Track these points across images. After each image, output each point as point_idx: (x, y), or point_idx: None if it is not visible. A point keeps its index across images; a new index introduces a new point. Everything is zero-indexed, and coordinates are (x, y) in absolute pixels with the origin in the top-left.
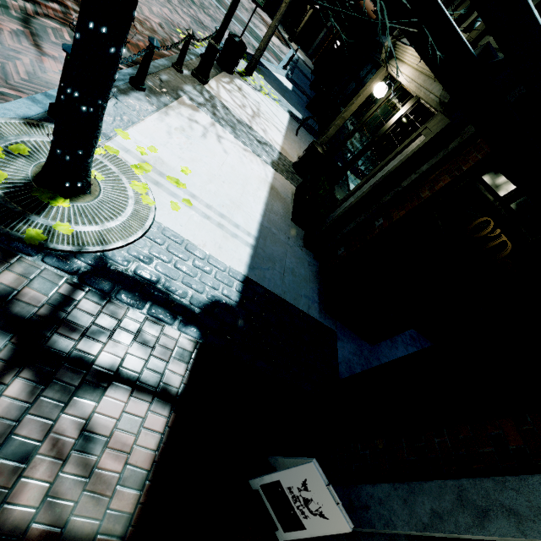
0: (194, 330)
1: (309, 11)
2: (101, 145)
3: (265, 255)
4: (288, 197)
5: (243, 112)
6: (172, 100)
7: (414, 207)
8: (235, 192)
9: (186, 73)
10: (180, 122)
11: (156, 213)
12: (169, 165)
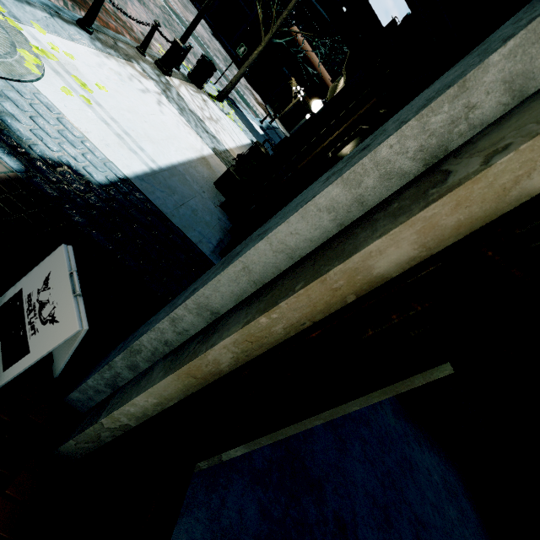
0: (16, 163)
1: (294, 101)
2: (4, 16)
3: (165, 183)
4: (220, 173)
5: (200, 111)
6: (121, 58)
7: (315, 155)
8: (156, 134)
9: (149, 59)
10: (120, 70)
11: (38, 82)
12: (84, 75)
